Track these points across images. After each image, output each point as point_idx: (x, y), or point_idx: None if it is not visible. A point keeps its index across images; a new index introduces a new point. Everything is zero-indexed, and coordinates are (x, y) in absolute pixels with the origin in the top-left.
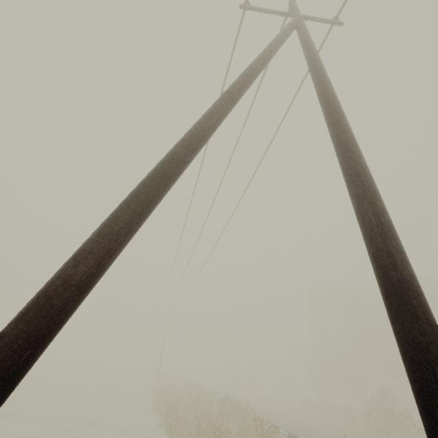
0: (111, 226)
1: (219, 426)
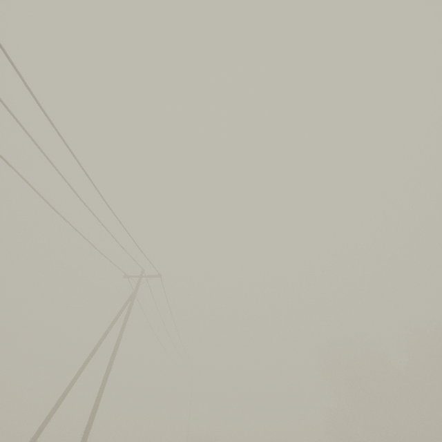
0: (50, 413)
1: None
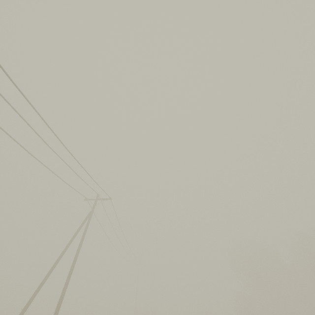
0: (31, 298)
1: None
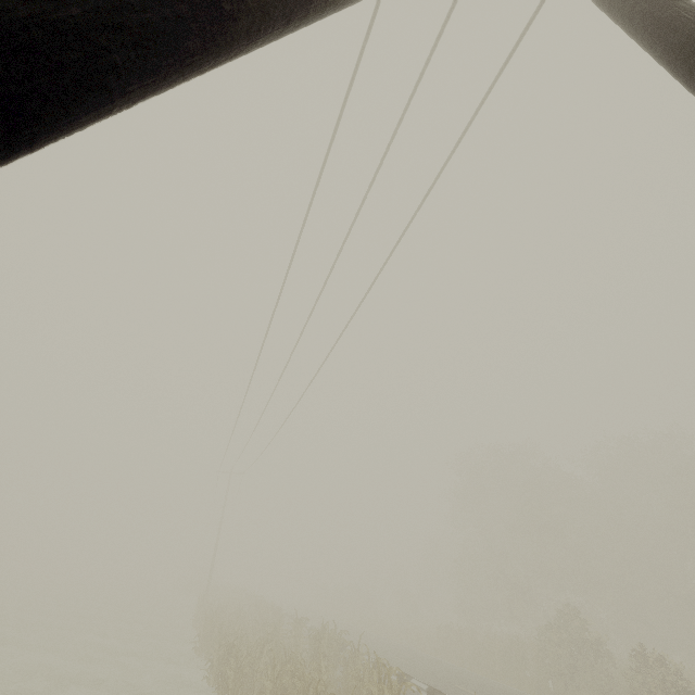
0: None
1: (313, 681)
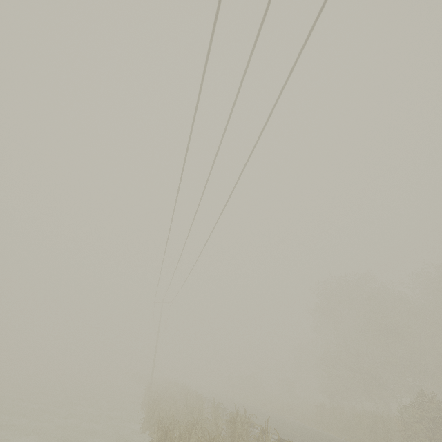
0: None
1: None
